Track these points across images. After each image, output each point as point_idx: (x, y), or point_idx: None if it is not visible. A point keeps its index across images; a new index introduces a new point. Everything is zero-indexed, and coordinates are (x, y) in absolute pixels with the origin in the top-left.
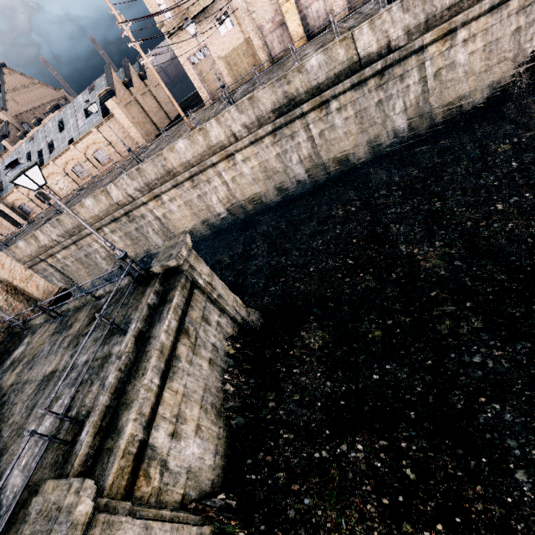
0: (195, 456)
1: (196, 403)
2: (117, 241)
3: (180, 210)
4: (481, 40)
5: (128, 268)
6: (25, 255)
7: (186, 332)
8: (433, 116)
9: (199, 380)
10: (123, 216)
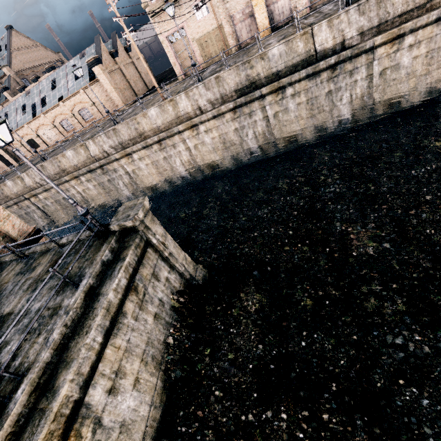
0: (130, 409)
1: (138, 357)
2: (91, 189)
3: (148, 168)
4: (425, 47)
5: (87, 225)
6: (12, 193)
7: (135, 289)
8: (374, 109)
9: (142, 334)
10: (98, 169)
